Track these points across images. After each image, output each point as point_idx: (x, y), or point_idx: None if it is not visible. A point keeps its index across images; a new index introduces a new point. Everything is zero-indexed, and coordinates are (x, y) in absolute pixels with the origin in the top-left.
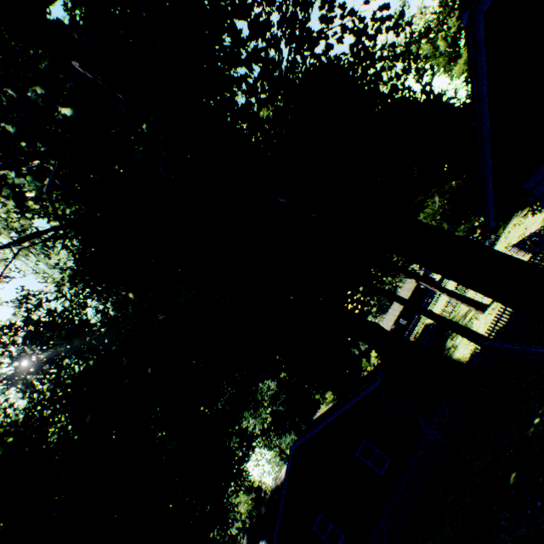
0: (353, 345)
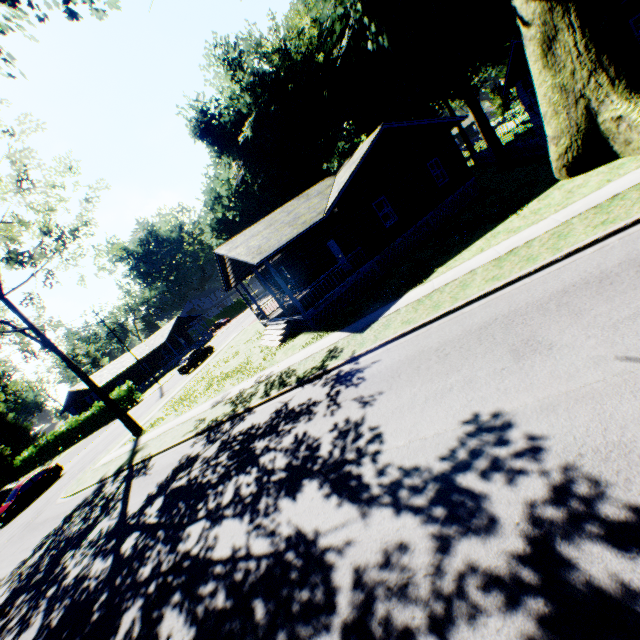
0: None
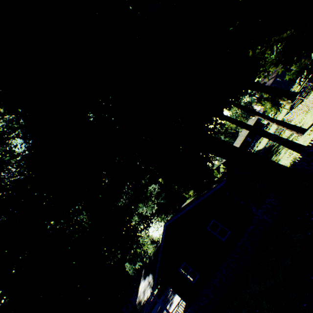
0: (207, 160)
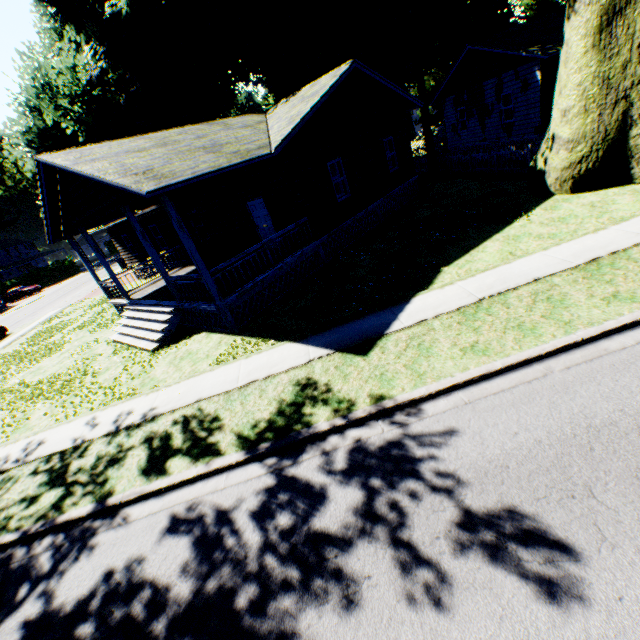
0: None
